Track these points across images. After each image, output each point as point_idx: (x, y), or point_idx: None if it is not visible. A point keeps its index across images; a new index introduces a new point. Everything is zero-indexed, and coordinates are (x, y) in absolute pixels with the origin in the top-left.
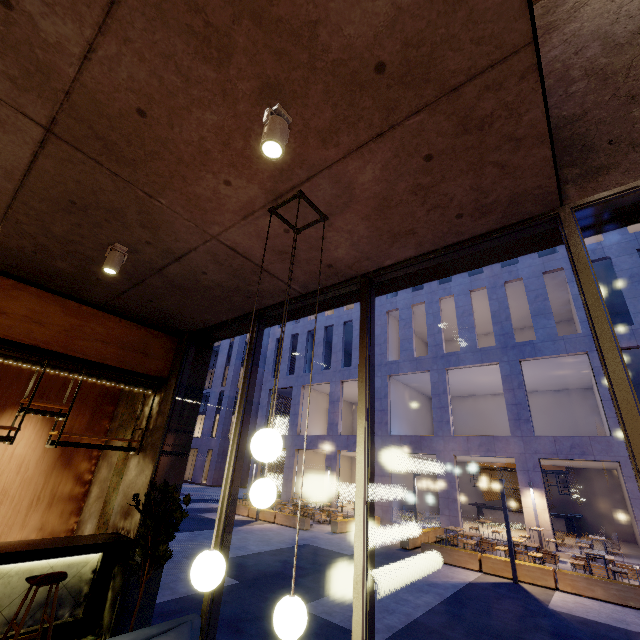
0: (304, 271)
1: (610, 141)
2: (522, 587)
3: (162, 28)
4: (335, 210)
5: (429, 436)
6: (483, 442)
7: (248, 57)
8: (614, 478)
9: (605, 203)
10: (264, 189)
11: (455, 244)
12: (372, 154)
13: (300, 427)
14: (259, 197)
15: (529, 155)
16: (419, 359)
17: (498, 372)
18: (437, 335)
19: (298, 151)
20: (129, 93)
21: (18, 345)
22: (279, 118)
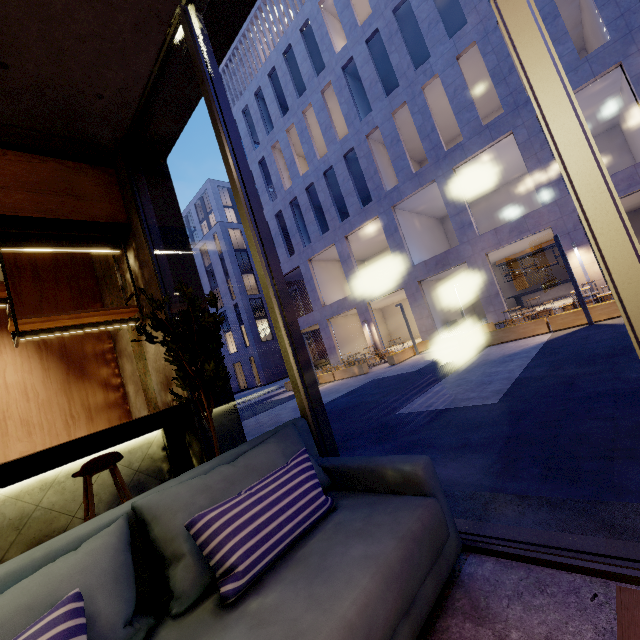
0: None
1: None
2: (600, 324)
3: None
4: None
5: (454, 248)
6: (513, 227)
7: None
8: None
9: None
10: None
11: None
12: None
13: (322, 299)
14: None
15: None
16: (419, 173)
17: (511, 147)
18: (432, 135)
19: None
20: None
21: None
22: None
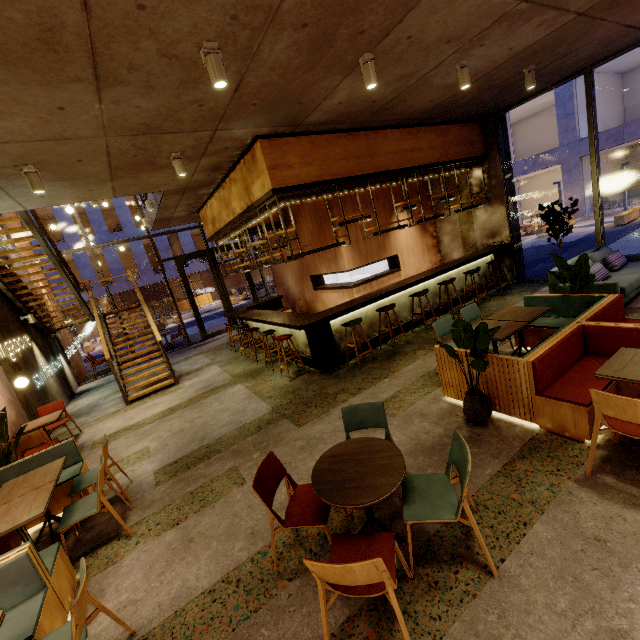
0: None
1: None
2: None
3: None
4: None
5: (635, 121)
6: None
7: None
8: None
9: None
10: None
11: None
12: None
13: None
14: None
15: None
16: None
17: None
18: None
19: None
20: None
21: (434, 165)
22: None
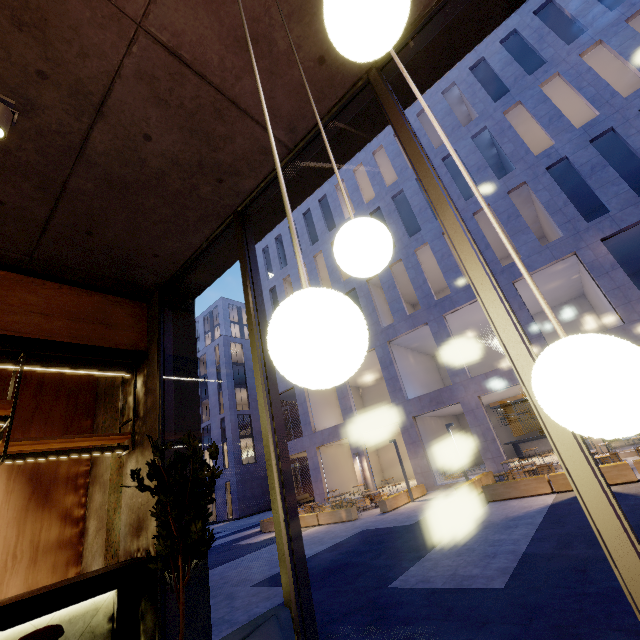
0: (287, 87)
1: None
2: None
3: None
4: None
5: (447, 387)
6: (503, 373)
7: None
8: None
9: None
10: None
11: None
12: None
13: (314, 424)
14: None
15: None
16: (413, 315)
17: None
18: (424, 286)
19: None
20: None
21: None
22: None
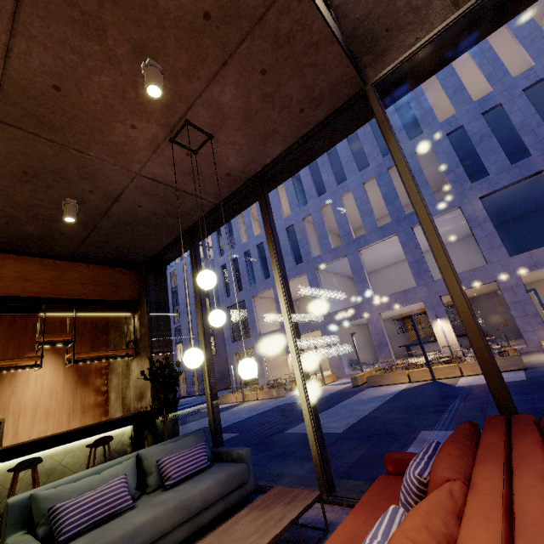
0: (212, 184)
1: (387, 30)
2: (439, 382)
3: (53, 23)
4: (216, 129)
5: (357, 305)
6: (398, 297)
7: (117, 29)
8: (499, 297)
9: (391, 75)
10: (161, 125)
11: (308, 133)
12: (225, 79)
13: (259, 329)
14: (159, 132)
15: (328, 53)
16: (336, 249)
17: (398, 242)
18: (345, 226)
19: (174, 90)
20: (44, 75)
21: (19, 298)
22: (152, 68)
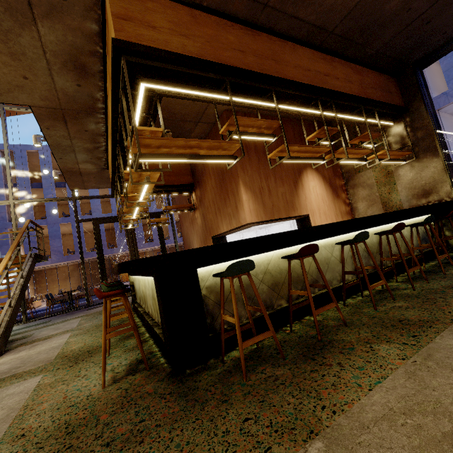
0: None
1: None
2: None
3: None
4: None
5: None
6: None
7: None
8: None
9: None
10: None
11: None
12: None
13: None
14: None
15: None
16: None
17: None
18: None
19: None
20: None
21: (354, 97)
22: None
